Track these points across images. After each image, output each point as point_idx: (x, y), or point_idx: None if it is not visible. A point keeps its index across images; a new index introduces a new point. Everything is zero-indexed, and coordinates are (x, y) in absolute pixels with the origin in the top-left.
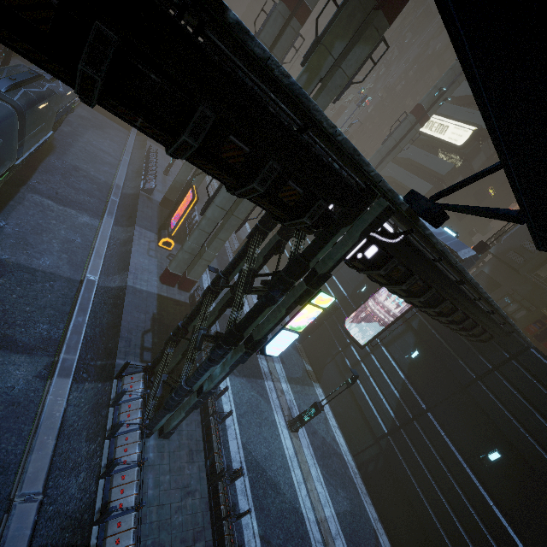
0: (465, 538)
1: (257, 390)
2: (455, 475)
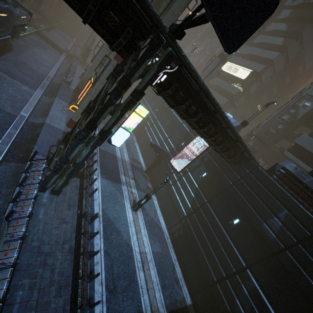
0: (218, 263)
1: (116, 188)
2: (216, 232)
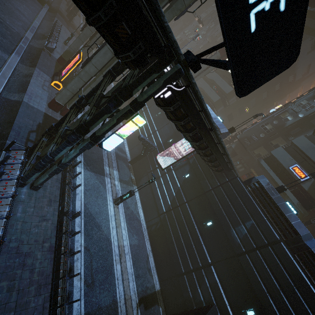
0: (187, 257)
1: (100, 180)
2: (190, 231)
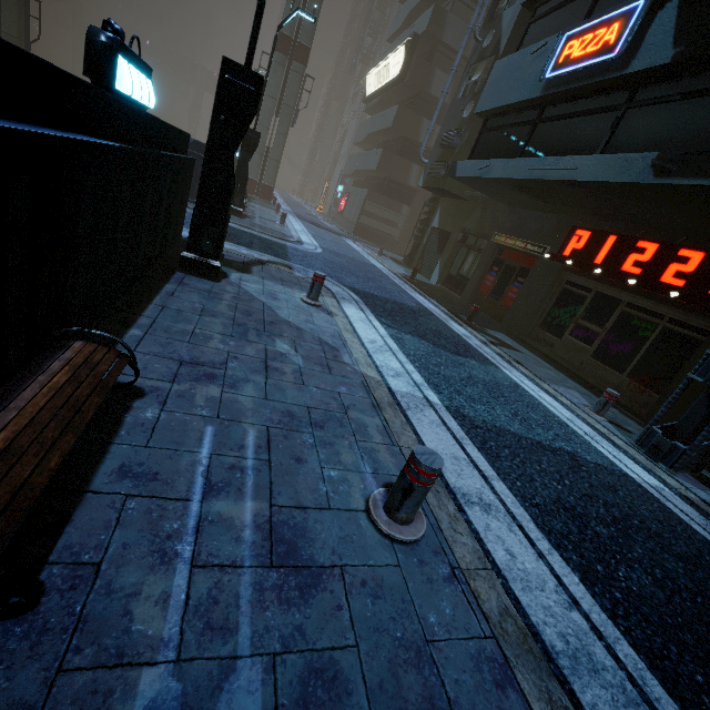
0: None
1: None
2: None
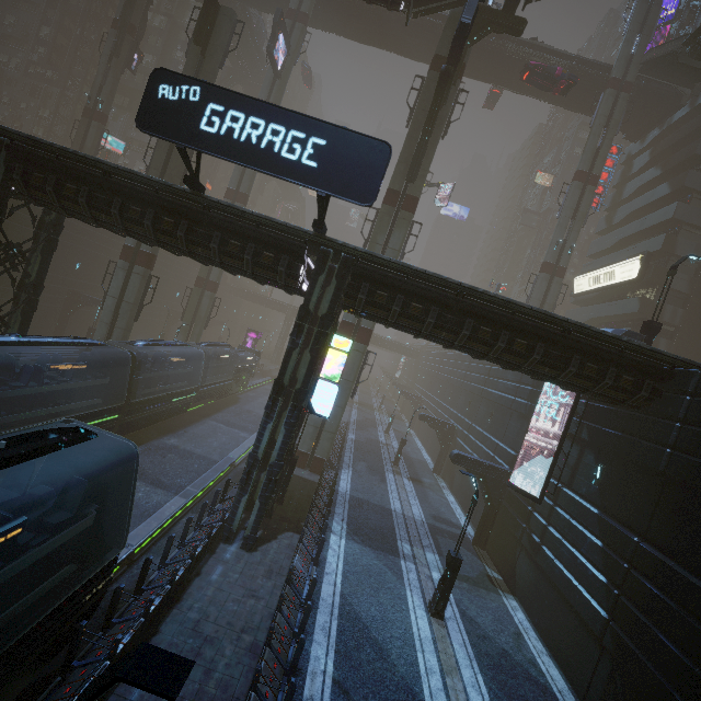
0: None
1: (385, 562)
2: None
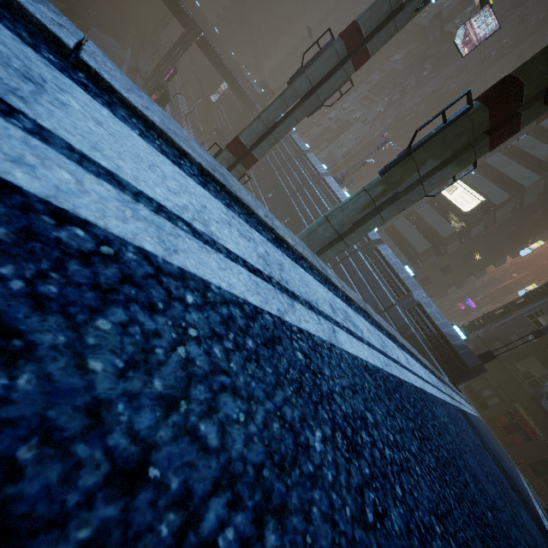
0: None
1: None
2: None
